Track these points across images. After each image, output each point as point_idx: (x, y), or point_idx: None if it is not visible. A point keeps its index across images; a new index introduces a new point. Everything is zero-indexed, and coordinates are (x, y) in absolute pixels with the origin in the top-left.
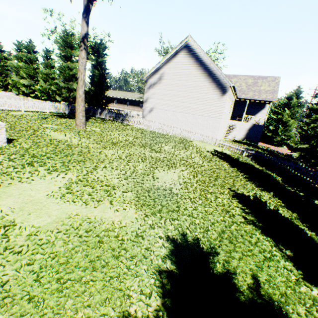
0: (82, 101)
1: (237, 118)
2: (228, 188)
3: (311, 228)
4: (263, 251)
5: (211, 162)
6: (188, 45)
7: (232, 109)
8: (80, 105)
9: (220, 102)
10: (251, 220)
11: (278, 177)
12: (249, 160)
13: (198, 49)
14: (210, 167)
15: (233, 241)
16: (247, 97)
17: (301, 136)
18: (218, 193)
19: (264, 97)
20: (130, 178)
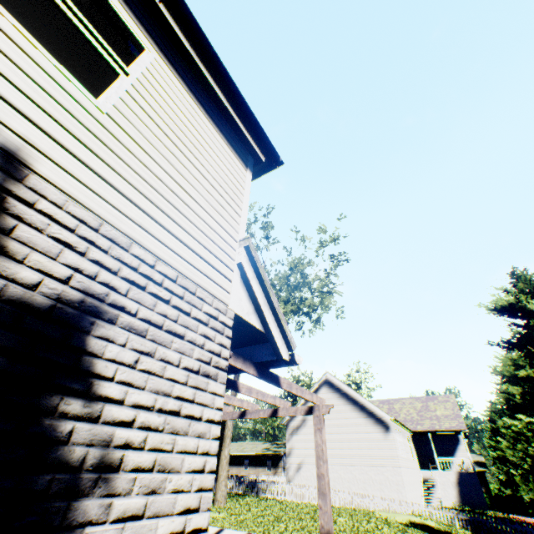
0: (226, 463)
1: (430, 463)
2: None
3: None
4: None
5: (406, 532)
6: (327, 380)
7: (413, 448)
8: (224, 468)
9: (388, 441)
10: None
11: None
12: (468, 533)
13: (340, 383)
14: None
15: None
16: (424, 427)
17: None
18: None
19: (446, 425)
20: None
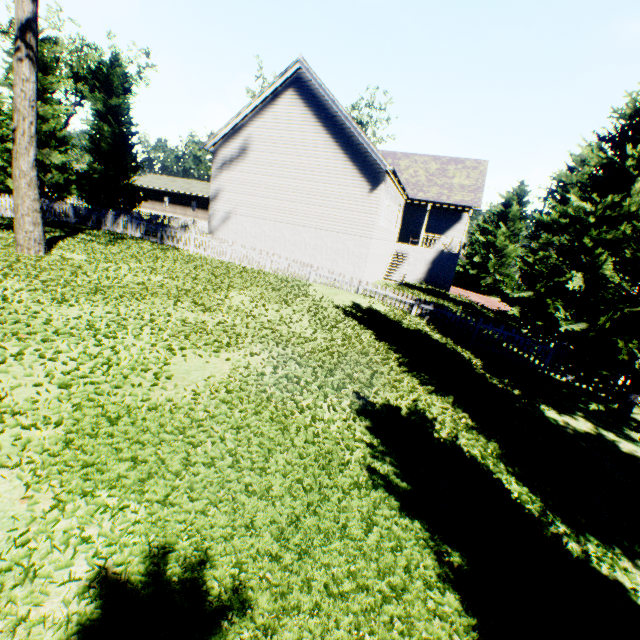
0: (29, 187)
1: (412, 238)
2: (354, 392)
3: (523, 475)
4: (392, 567)
5: (334, 332)
6: (299, 79)
7: (400, 220)
8: (24, 195)
9: (368, 204)
10: (384, 476)
11: (474, 359)
12: (423, 324)
13: (321, 90)
14: (328, 342)
15: (315, 550)
16: (427, 197)
17: (524, 275)
18: (326, 406)
19: (458, 199)
20: (83, 383)
